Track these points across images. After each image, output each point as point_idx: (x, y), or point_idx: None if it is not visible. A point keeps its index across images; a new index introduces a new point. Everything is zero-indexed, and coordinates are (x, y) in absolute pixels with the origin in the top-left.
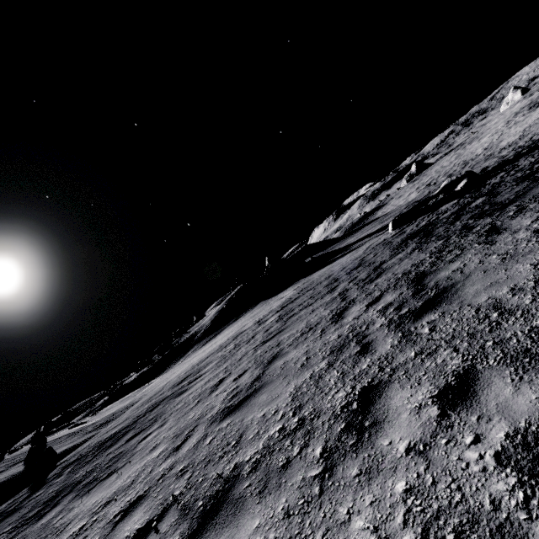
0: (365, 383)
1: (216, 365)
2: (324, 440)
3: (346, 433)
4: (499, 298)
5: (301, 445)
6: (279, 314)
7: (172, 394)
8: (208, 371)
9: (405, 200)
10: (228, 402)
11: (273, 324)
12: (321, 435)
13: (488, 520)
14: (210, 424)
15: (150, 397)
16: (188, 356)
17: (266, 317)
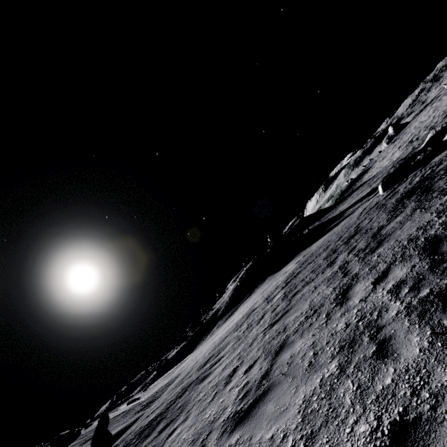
0: (396, 415)
1: (232, 348)
2: None
3: None
4: None
5: None
6: (284, 291)
7: (197, 379)
8: (225, 355)
9: (389, 161)
10: (238, 405)
11: (279, 303)
12: None
13: None
14: (222, 433)
15: (182, 377)
16: (213, 333)
17: (273, 293)
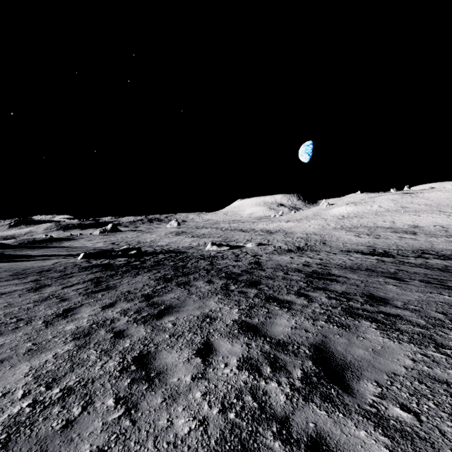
0: (67, 307)
1: None
2: (43, 320)
3: (58, 317)
4: (130, 290)
5: (26, 323)
6: None
7: None
8: None
9: (93, 245)
10: None
11: None
12: (40, 320)
13: (111, 318)
14: None
15: None
16: None
17: None
